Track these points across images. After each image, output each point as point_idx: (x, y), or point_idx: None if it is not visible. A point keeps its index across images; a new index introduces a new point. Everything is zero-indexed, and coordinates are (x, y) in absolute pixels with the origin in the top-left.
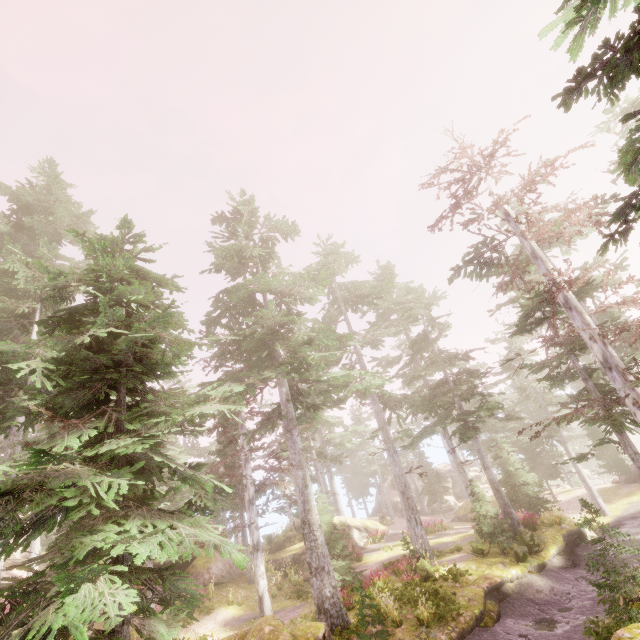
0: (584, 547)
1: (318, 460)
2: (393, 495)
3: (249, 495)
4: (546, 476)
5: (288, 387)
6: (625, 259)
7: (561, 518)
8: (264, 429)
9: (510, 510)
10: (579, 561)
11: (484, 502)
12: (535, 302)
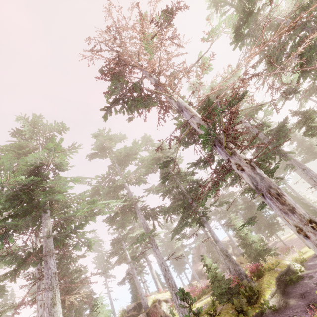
0: (294, 282)
1: (130, 262)
2: (199, 265)
3: (38, 316)
4: (273, 231)
5: (50, 227)
6: (205, 60)
7: (273, 264)
8: (31, 264)
9: (238, 268)
10: (288, 299)
11: (212, 270)
12: (184, 120)
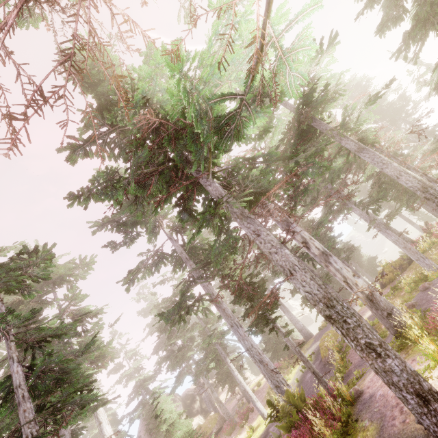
0: None
1: None
2: None
3: None
4: (233, 385)
5: None
6: None
7: None
8: None
9: None
10: None
11: None
12: None
